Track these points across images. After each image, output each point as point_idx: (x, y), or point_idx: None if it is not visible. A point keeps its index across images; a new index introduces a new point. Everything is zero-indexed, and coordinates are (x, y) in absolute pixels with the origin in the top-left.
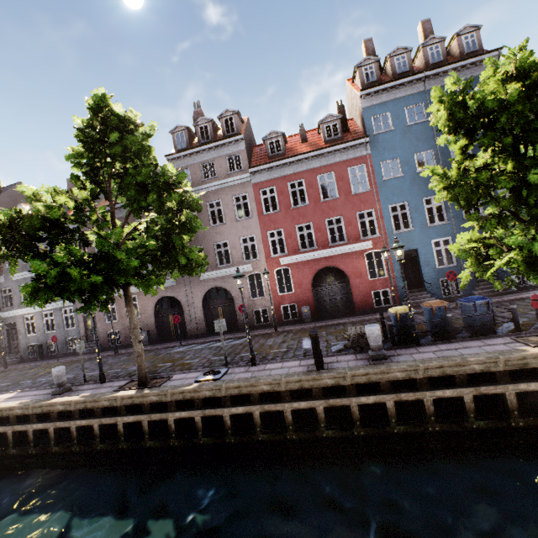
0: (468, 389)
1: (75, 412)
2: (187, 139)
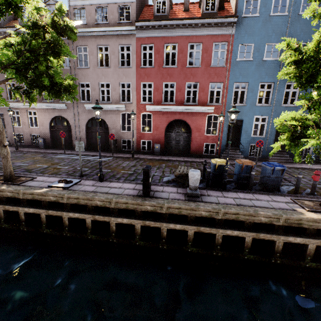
0: (251, 233)
1: None
2: None
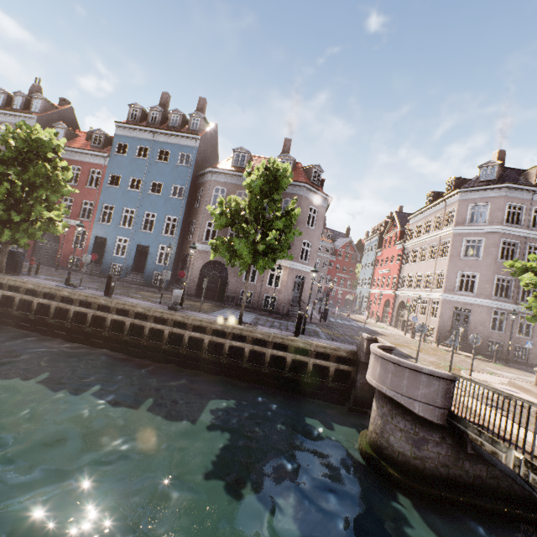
0: None
1: None
2: (5, 101)
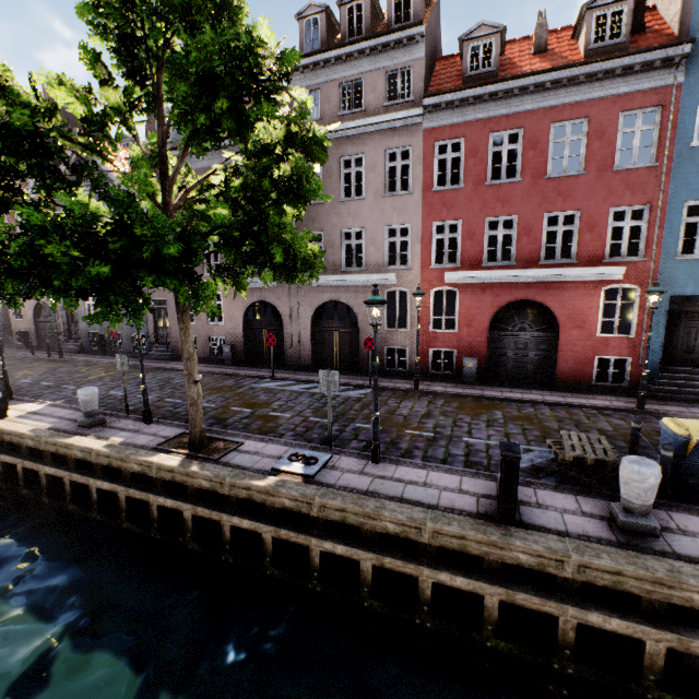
0: None
1: (97, 465)
2: (324, 31)
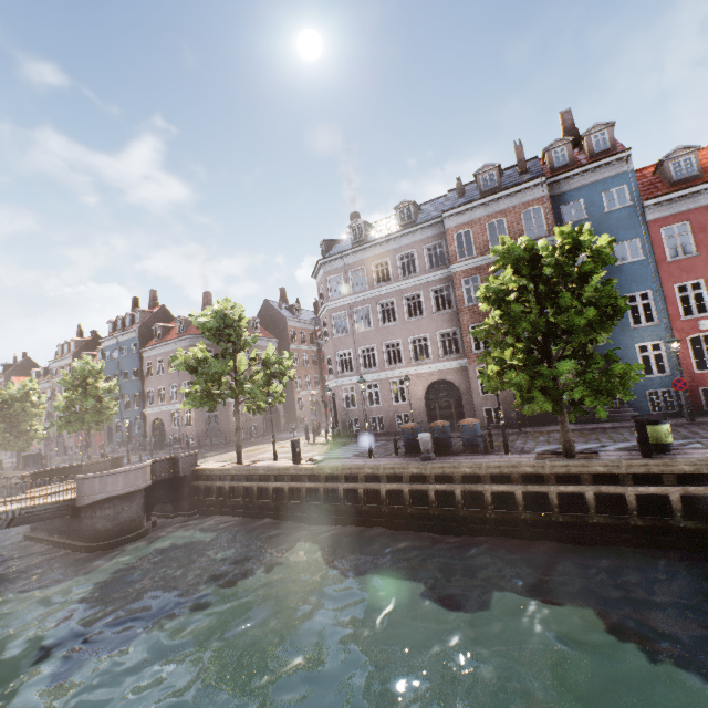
0: None
1: None
2: (62, 350)
